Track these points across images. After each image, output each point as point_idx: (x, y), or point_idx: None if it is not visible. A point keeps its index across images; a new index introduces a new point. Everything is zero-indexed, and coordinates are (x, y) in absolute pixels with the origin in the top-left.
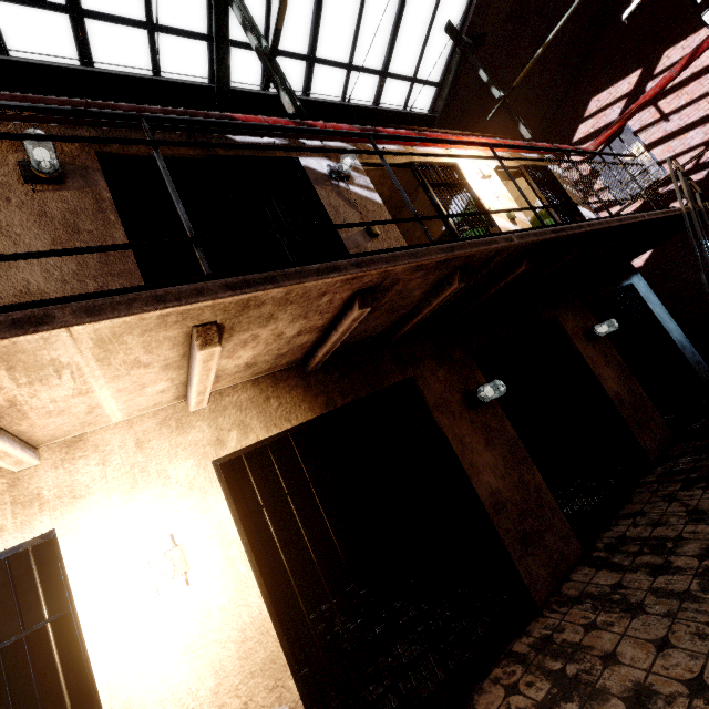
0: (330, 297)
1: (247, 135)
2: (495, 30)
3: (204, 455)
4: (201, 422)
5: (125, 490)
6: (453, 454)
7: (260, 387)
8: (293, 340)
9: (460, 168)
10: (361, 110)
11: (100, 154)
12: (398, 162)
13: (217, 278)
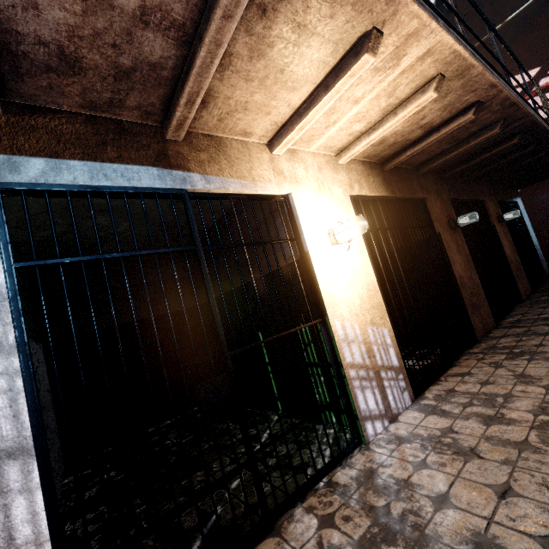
0: (470, 97)
1: None
2: (462, 5)
3: (345, 190)
4: (342, 171)
5: (316, 189)
6: (442, 249)
7: (365, 166)
8: (414, 131)
9: None
10: None
11: None
12: None
13: (469, 45)
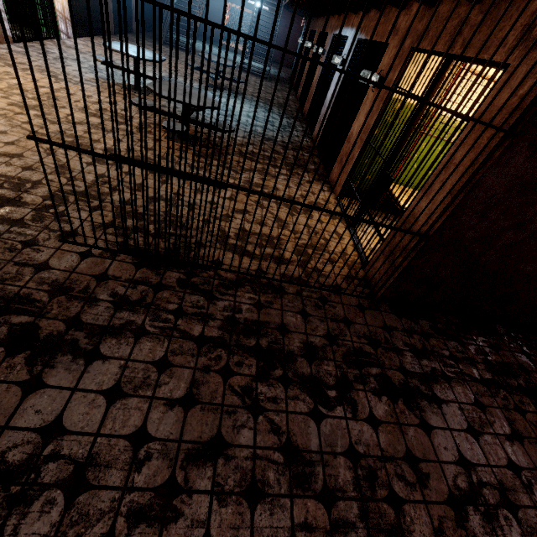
0: None
1: None
2: None
3: None
4: None
5: None
6: None
7: None
8: None
9: None
10: None
11: None
12: None
13: None
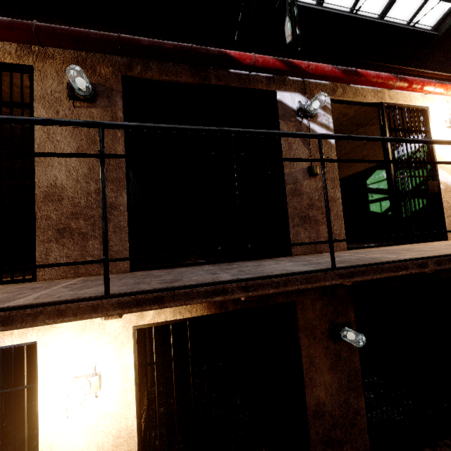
0: None
1: (237, 70)
2: None
3: (129, 321)
4: None
5: (79, 330)
6: (301, 366)
7: None
8: None
9: (429, 114)
10: (365, 22)
11: (125, 76)
12: (368, 101)
13: (112, 297)
